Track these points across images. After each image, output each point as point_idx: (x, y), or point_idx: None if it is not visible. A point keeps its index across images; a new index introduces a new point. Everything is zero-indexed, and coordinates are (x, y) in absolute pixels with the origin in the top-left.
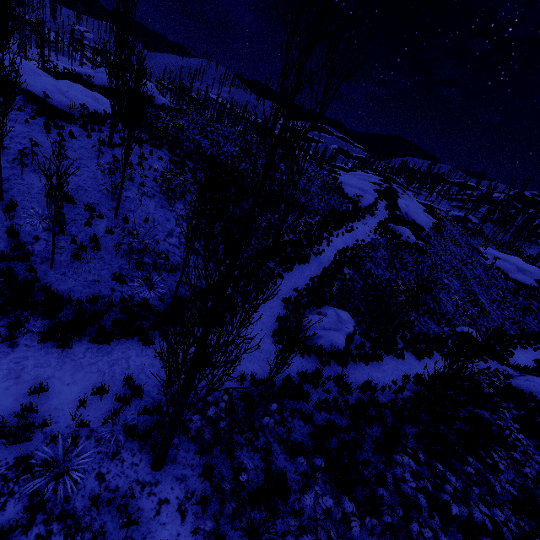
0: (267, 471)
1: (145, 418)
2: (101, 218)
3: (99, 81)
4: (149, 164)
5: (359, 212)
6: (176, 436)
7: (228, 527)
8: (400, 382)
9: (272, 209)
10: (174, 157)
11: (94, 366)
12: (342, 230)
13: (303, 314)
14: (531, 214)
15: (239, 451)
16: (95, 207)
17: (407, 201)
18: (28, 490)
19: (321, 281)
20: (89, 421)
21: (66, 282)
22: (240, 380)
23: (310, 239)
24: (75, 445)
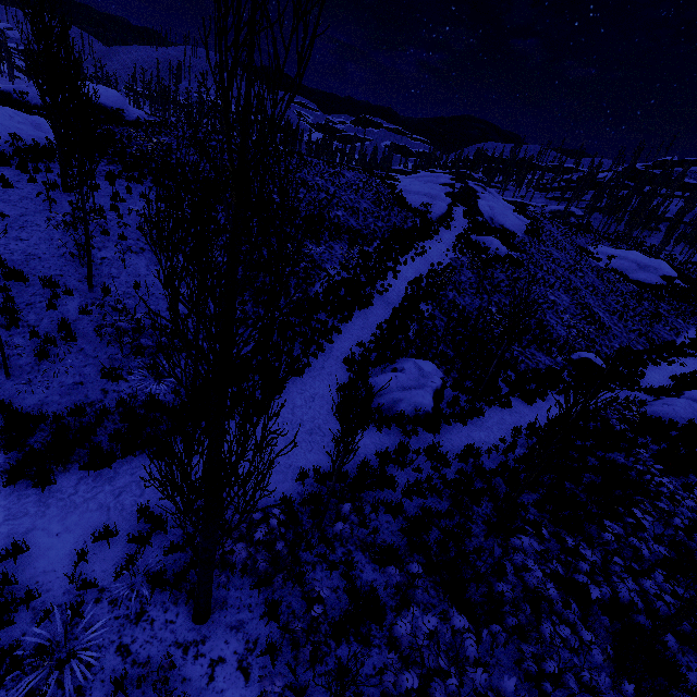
0: (350, 592)
1: (175, 557)
2: (70, 295)
3: (37, 98)
4: (128, 207)
5: (429, 226)
6: (223, 572)
7: (309, 675)
8: (509, 438)
9: (312, 242)
10: (163, 191)
11: (93, 502)
12: (412, 254)
13: (374, 374)
14: (648, 193)
15: (311, 573)
16: (58, 281)
17: (490, 201)
18: (20, 692)
19: (392, 326)
20: (95, 579)
21: (33, 393)
22: (300, 478)
23: (369, 273)
24: (80, 616)
